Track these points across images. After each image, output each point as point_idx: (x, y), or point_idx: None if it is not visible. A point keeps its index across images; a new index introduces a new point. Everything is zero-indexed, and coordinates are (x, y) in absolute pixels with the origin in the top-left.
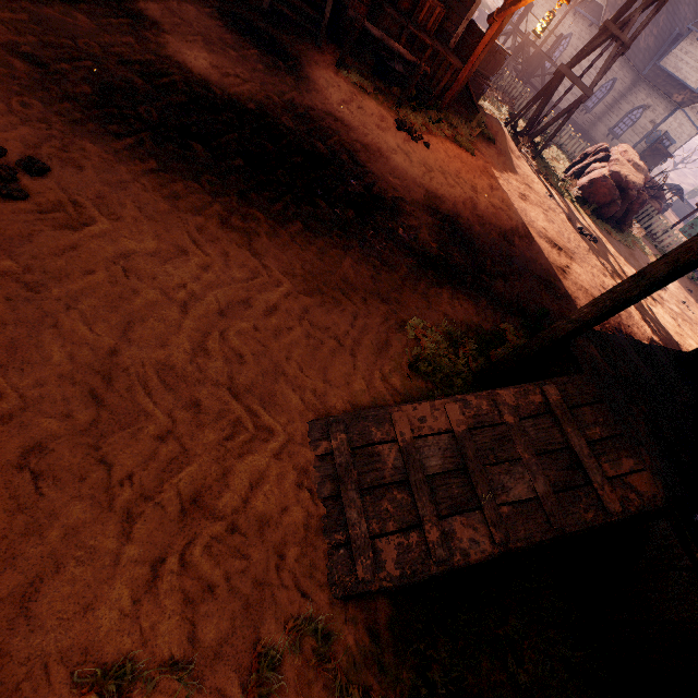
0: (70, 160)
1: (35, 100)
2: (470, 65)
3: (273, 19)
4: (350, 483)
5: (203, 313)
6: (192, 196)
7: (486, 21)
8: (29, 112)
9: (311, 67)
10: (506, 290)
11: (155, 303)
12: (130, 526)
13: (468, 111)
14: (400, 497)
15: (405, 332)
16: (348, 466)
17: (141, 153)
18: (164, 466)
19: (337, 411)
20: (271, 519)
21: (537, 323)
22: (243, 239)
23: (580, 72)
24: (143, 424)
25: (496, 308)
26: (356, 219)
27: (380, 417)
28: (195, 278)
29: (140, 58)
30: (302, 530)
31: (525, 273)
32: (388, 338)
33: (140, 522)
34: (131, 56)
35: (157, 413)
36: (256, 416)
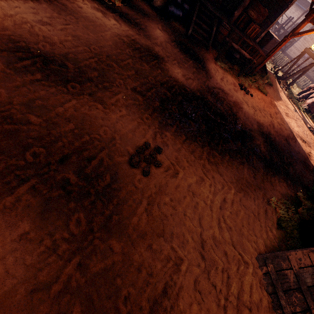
0: (164, 142)
1: (148, 115)
2: (271, 56)
3: (190, 39)
4: (279, 288)
5: (216, 209)
6: (197, 150)
7: (283, 38)
8: (149, 122)
9: (207, 63)
10: (294, 172)
11: (203, 207)
12: (225, 311)
13: (260, 70)
14: (299, 296)
15: (270, 204)
16: (276, 279)
17: (179, 131)
18: (226, 284)
19: (262, 250)
20: (258, 305)
21: (312, 192)
22: (216, 168)
23: (304, 41)
24: (216, 266)
25: (293, 183)
26: (241, 146)
27: (283, 256)
28: (209, 192)
29: (164, 80)
30: (268, 309)
31: (297, 160)
32: (266, 208)
33: (228, 310)
34: (162, 80)
35: (219, 261)
36: (241, 256)
